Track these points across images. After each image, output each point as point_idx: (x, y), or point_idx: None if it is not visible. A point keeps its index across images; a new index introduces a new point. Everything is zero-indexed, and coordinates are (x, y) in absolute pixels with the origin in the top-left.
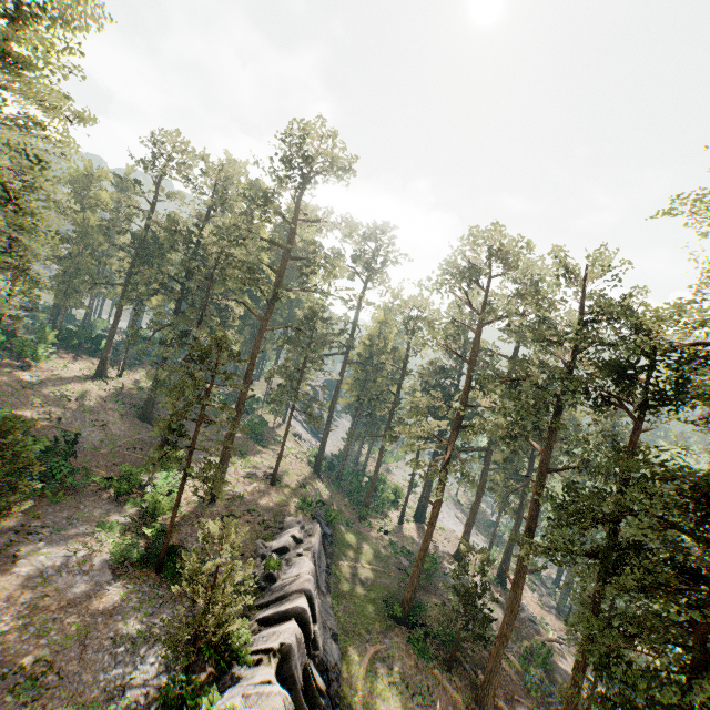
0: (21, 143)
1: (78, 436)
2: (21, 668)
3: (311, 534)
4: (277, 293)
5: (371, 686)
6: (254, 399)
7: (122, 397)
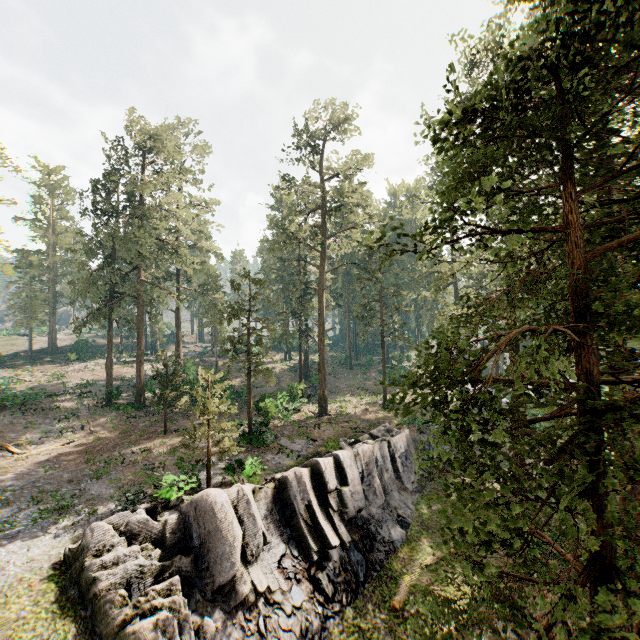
0: (178, 226)
1: (261, 389)
2: (153, 464)
3: (392, 434)
4: (325, 242)
5: (434, 576)
6: (402, 357)
7: (297, 368)
